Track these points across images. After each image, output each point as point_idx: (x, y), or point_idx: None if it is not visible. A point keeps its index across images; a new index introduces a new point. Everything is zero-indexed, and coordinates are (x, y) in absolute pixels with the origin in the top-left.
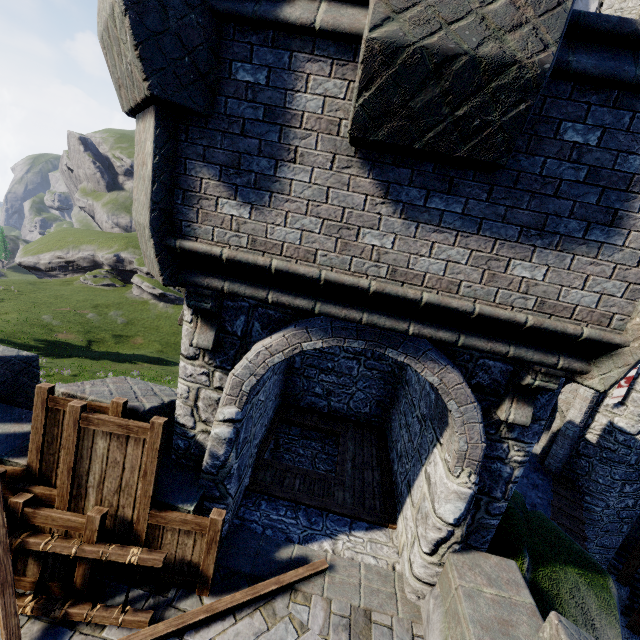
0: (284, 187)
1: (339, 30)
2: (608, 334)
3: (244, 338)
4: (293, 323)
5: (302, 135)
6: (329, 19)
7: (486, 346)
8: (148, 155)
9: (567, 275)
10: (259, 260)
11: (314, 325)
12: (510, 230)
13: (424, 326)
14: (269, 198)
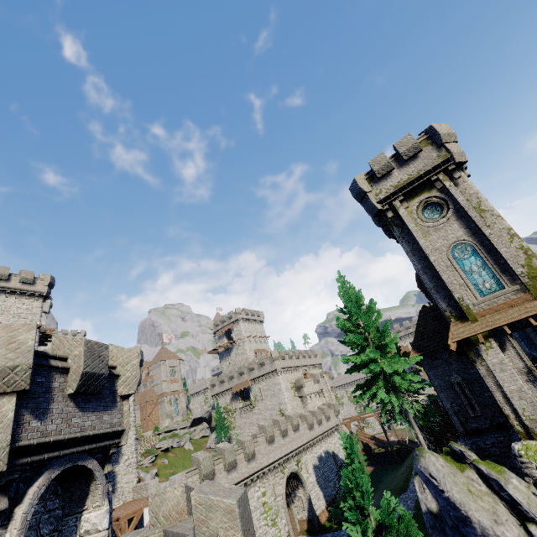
0: (52, 411)
1: (65, 367)
2: (123, 428)
3: (15, 496)
4: (42, 471)
5: (55, 394)
6: (62, 365)
7: (103, 444)
8: (9, 410)
9: (113, 416)
10: (47, 439)
11: (55, 465)
12: (101, 408)
13: (89, 445)
14: (47, 416)
